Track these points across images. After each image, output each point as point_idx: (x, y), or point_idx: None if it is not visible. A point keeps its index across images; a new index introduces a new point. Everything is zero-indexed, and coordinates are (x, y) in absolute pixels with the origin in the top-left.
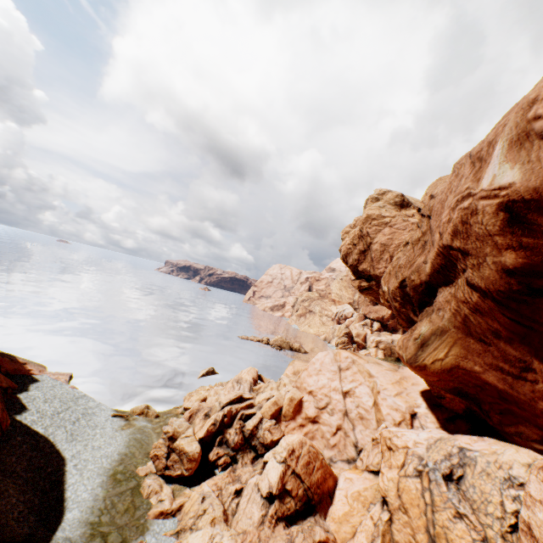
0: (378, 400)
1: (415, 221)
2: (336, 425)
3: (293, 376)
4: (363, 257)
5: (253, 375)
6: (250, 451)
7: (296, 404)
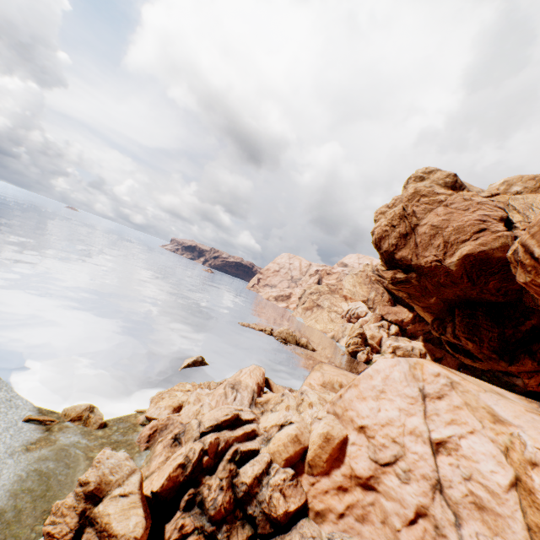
0: (535, 483)
1: (482, 201)
2: (415, 505)
3: (321, 389)
4: (403, 242)
5: (257, 379)
6: (243, 525)
7: (335, 447)
